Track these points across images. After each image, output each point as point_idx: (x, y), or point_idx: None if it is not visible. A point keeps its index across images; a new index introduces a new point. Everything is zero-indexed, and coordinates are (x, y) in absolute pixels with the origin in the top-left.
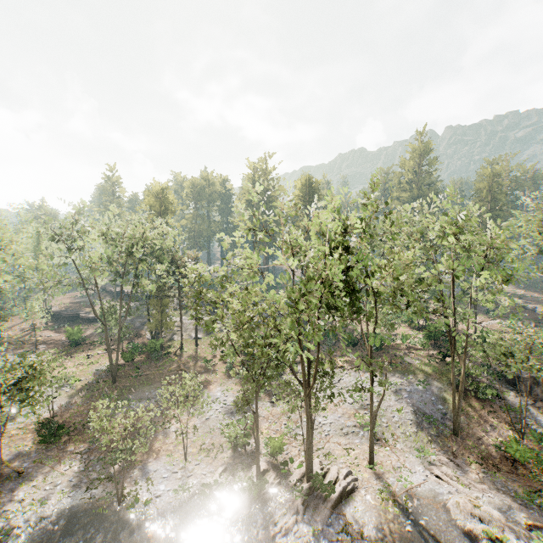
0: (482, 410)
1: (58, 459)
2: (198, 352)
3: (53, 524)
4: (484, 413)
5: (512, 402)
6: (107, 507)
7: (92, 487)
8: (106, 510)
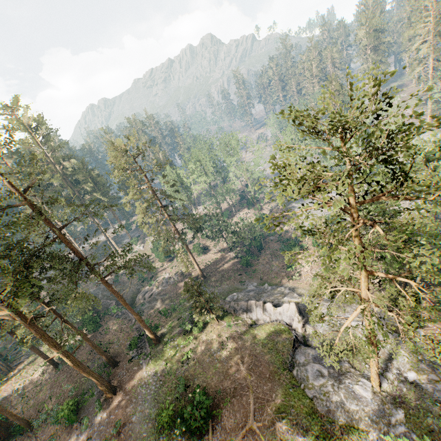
0: None
1: None
2: None
3: None
4: None
5: None
6: None
7: None
8: None
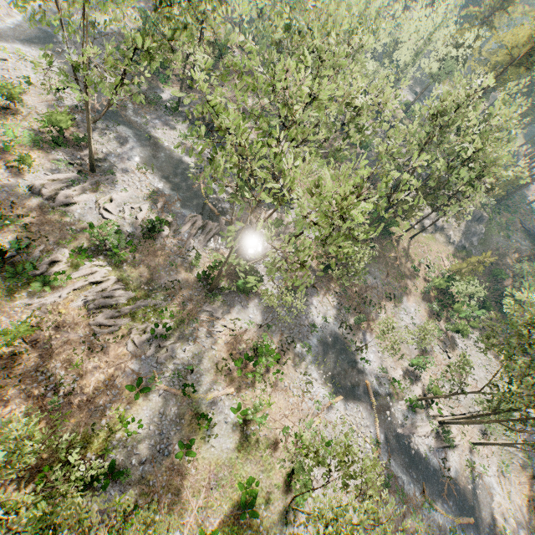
0: None
1: (327, 288)
2: (411, 250)
3: (329, 336)
4: None
5: None
6: (349, 347)
7: (342, 326)
8: (350, 349)
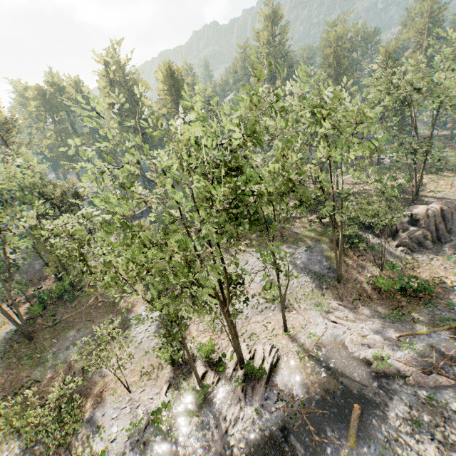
0: (353, 256)
1: None
2: None
3: None
4: (356, 259)
5: (372, 243)
6: None
7: None
8: None
